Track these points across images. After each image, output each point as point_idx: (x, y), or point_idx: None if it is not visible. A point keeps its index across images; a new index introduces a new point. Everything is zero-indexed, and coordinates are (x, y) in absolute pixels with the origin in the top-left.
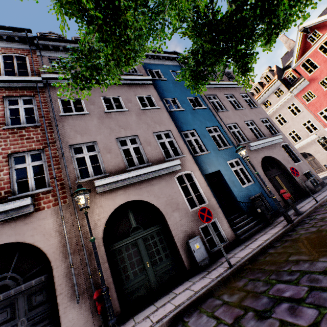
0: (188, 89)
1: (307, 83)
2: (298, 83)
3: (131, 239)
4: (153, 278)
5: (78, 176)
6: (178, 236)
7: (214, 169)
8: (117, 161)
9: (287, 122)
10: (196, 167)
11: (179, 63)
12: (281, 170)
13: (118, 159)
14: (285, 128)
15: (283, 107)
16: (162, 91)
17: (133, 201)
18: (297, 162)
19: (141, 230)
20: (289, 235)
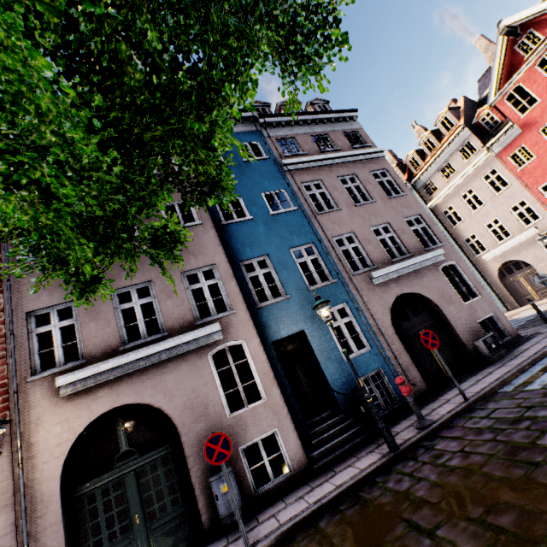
0: (266, 175)
1: (518, 131)
2: (500, 131)
3: (114, 474)
4: (143, 544)
5: (36, 367)
6: (196, 468)
7: (293, 330)
8: (107, 334)
9: (484, 205)
10: (254, 332)
11: (257, 125)
12: (434, 317)
13: (110, 330)
14: (480, 215)
15: (476, 176)
16: None
17: (128, 403)
18: (470, 299)
19: (136, 456)
20: (373, 484)
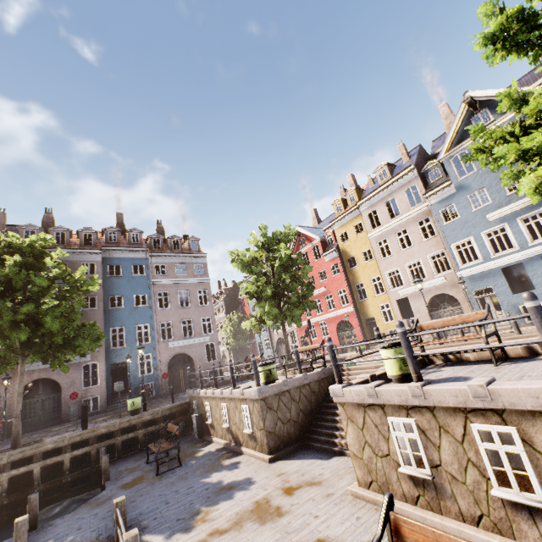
0: (141, 285)
1: None
2: None
3: (35, 399)
4: (40, 421)
5: None
6: (65, 402)
7: (122, 361)
8: None
9: None
10: (104, 360)
11: (148, 255)
12: (191, 365)
13: None
14: None
15: None
16: (113, 288)
17: (46, 377)
18: (212, 360)
19: (44, 395)
20: (117, 413)
